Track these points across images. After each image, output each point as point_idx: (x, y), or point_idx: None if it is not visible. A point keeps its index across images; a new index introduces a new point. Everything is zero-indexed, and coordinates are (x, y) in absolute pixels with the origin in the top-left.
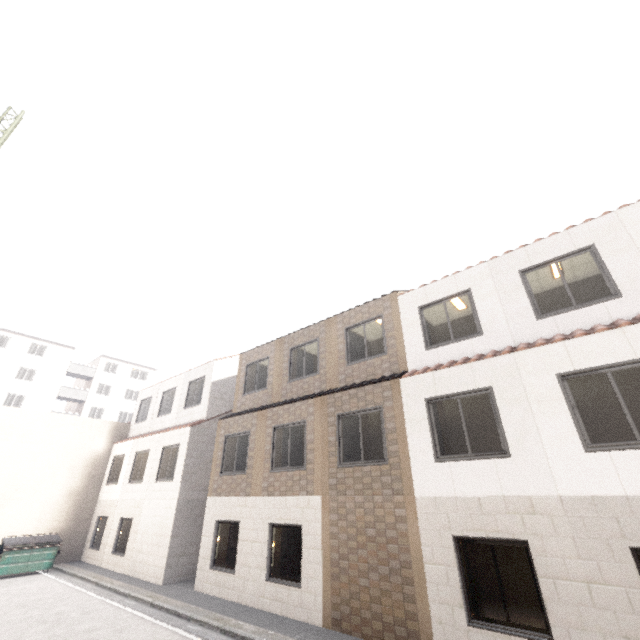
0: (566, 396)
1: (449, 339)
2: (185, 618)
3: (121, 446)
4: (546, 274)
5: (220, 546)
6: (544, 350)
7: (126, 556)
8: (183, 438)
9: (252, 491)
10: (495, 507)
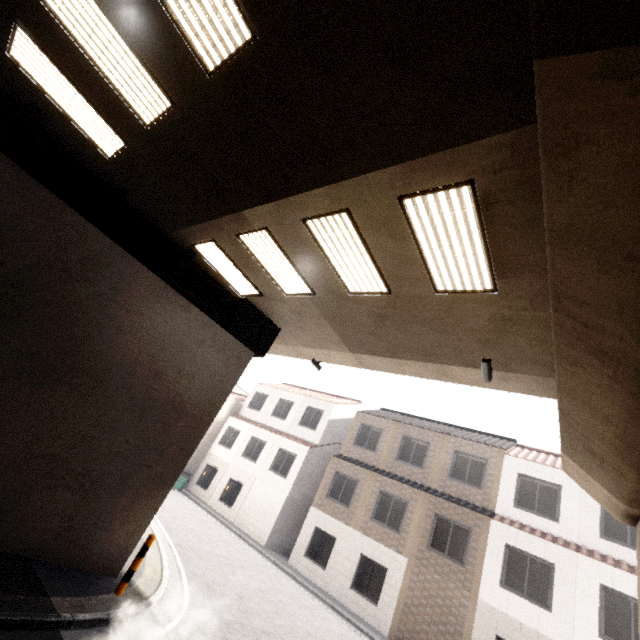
0: (600, 599)
1: (533, 510)
2: (303, 585)
3: (237, 422)
4: None
5: (314, 545)
6: (598, 564)
7: (233, 509)
8: (301, 453)
9: (352, 524)
10: (530, 634)
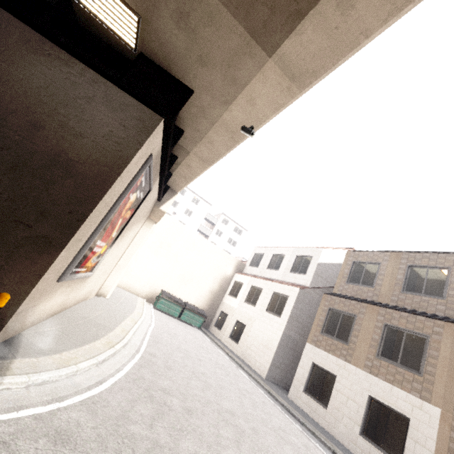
0: None
1: None
2: (298, 420)
3: (241, 277)
4: None
5: (313, 381)
6: None
7: (239, 345)
8: (292, 293)
9: (353, 361)
10: None
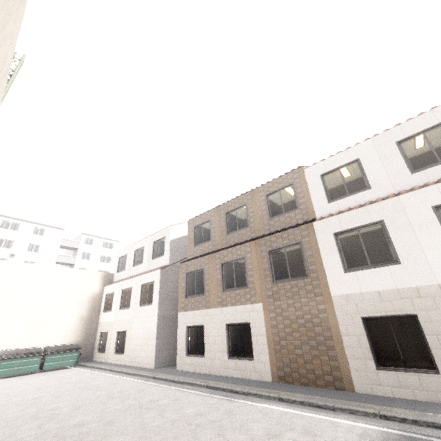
0: (440, 220)
1: (345, 194)
2: (179, 383)
3: (110, 287)
4: (416, 142)
5: (191, 342)
6: (421, 191)
7: (125, 354)
8: (156, 277)
9: (210, 305)
10: (391, 296)
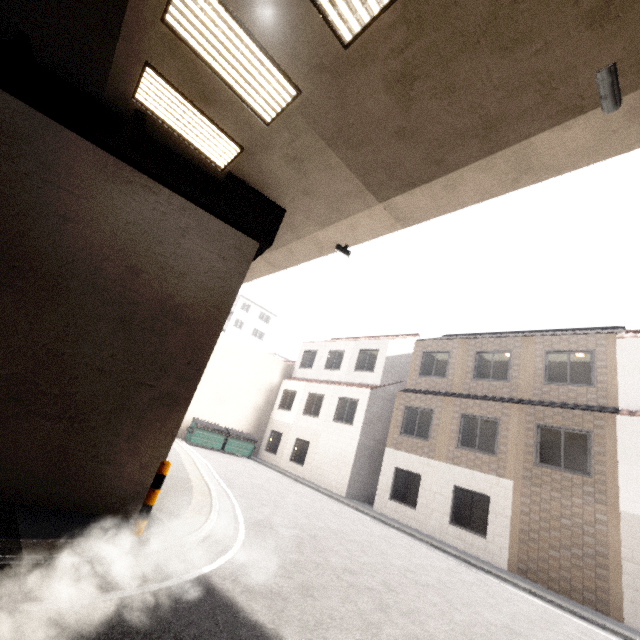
0: None
1: None
2: (393, 527)
3: (292, 384)
4: None
5: (398, 486)
6: None
7: (305, 467)
8: (362, 396)
9: (435, 457)
10: None
